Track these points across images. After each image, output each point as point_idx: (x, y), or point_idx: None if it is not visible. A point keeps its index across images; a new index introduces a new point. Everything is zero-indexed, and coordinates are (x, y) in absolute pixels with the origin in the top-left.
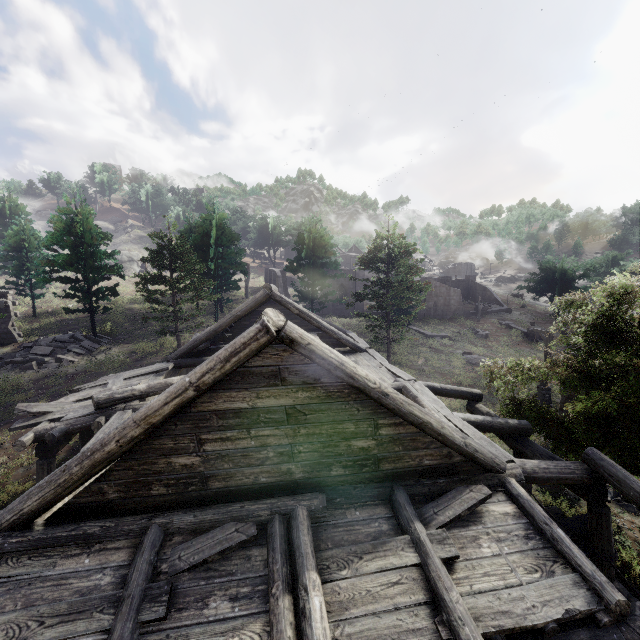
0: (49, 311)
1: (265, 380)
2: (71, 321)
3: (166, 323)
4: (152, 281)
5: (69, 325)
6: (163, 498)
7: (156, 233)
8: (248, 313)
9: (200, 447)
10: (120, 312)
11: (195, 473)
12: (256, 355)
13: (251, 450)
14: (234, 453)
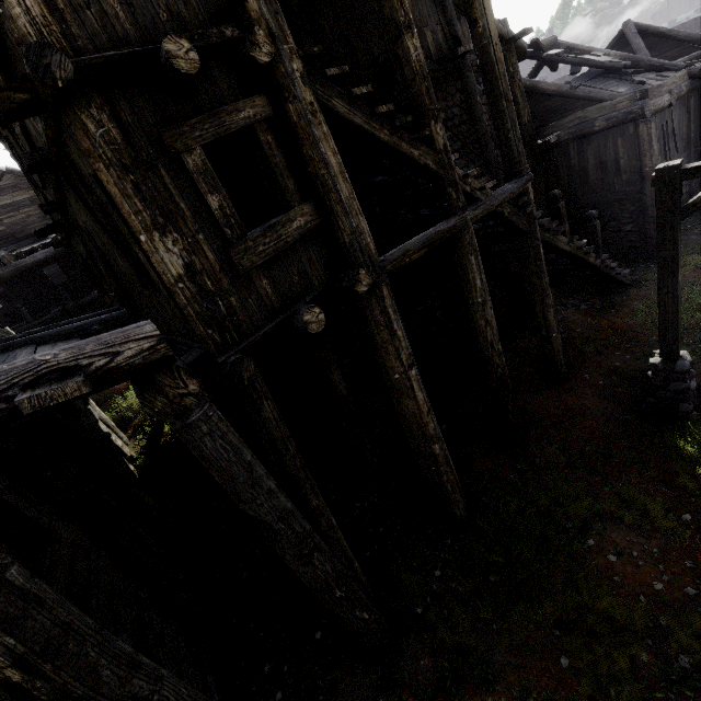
0: None
1: (12, 190)
2: None
3: None
4: None
5: None
6: (0, 246)
7: None
8: None
9: (2, 222)
10: None
11: (7, 233)
12: (1, 181)
13: (25, 219)
14: (19, 222)
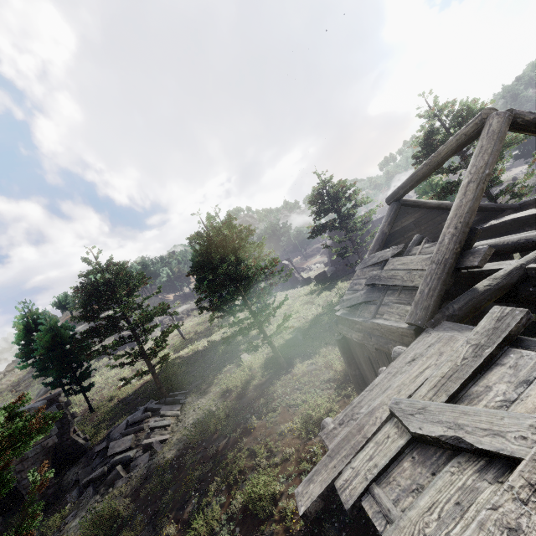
0: (104, 399)
1: None
2: (130, 397)
3: (227, 348)
4: (217, 286)
5: (131, 402)
6: None
7: (193, 236)
8: (383, 241)
9: None
10: (172, 364)
11: None
12: None
13: None
14: None
